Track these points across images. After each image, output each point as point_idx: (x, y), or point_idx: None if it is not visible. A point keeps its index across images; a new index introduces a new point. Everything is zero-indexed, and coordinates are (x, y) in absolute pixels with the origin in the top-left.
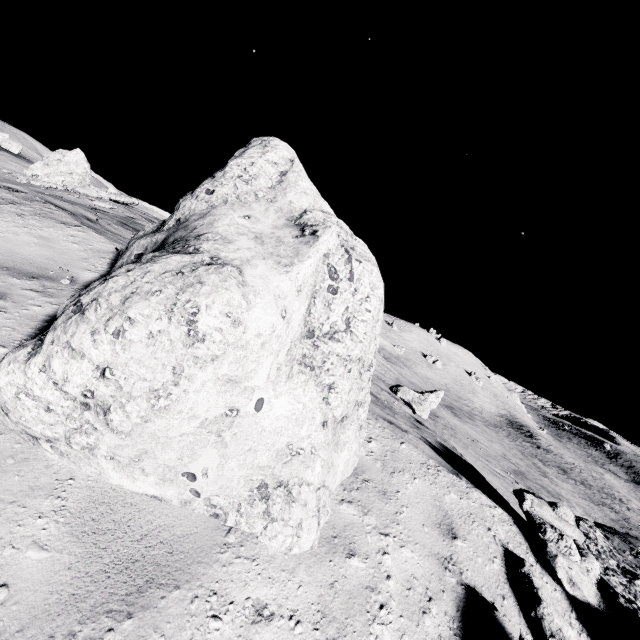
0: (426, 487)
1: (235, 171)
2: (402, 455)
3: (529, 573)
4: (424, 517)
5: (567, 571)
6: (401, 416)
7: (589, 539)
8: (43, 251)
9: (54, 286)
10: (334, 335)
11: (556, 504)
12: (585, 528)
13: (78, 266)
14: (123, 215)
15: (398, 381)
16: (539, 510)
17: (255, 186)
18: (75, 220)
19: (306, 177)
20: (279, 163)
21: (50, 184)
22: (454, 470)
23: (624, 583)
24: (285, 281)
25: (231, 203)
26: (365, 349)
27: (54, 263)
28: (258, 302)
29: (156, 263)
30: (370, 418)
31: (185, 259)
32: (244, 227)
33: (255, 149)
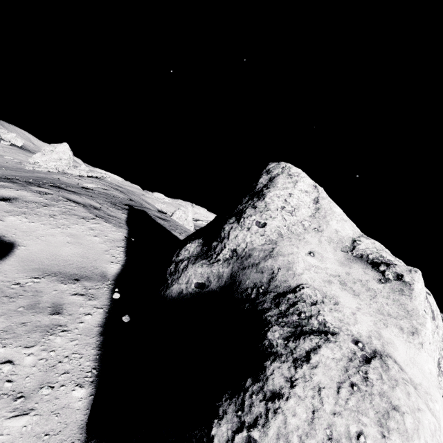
0: None
1: (277, 202)
2: None
3: None
4: None
5: None
6: None
7: None
8: (76, 249)
9: (92, 285)
10: None
11: None
12: None
13: (104, 259)
14: (99, 188)
15: None
16: None
17: (299, 216)
18: (89, 213)
19: (332, 201)
20: (308, 191)
21: (48, 169)
22: None
23: None
24: (428, 359)
25: (286, 236)
26: None
27: (86, 260)
28: (438, 409)
29: (314, 367)
30: None
31: (336, 353)
32: (319, 269)
33: (284, 179)
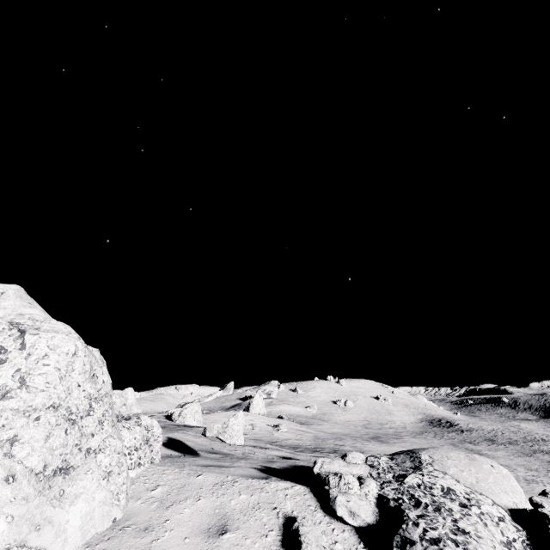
0: (210, 502)
1: None
2: (193, 486)
3: (298, 526)
4: (191, 530)
5: (346, 505)
6: (254, 459)
7: (373, 468)
8: None
9: None
10: (6, 395)
11: (346, 454)
12: (371, 460)
13: None
14: None
15: (316, 438)
16: (328, 466)
17: None
18: None
19: (13, 299)
20: None
21: None
22: (268, 476)
23: (395, 487)
24: None
25: None
26: (58, 396)
27: None
28: None
29: None
30: (168, 469)
31: None
32: None
33: None
